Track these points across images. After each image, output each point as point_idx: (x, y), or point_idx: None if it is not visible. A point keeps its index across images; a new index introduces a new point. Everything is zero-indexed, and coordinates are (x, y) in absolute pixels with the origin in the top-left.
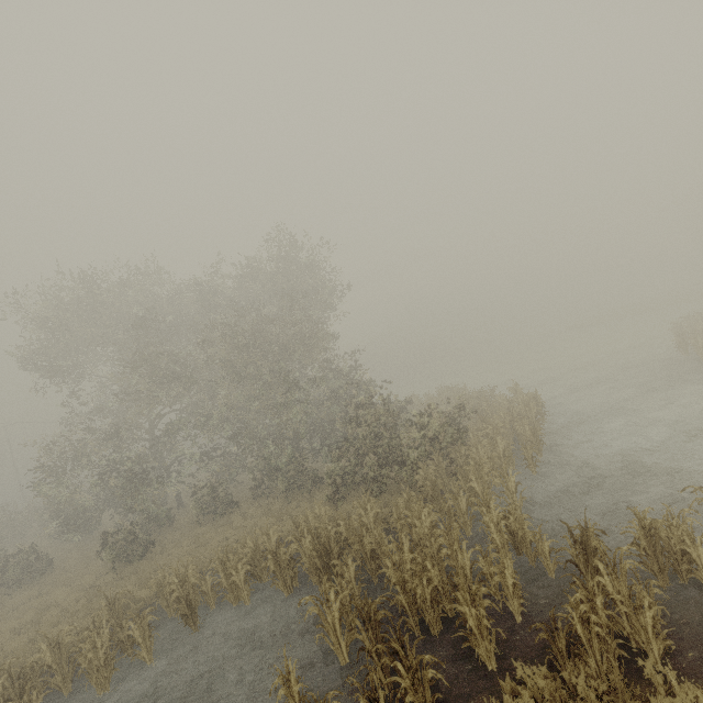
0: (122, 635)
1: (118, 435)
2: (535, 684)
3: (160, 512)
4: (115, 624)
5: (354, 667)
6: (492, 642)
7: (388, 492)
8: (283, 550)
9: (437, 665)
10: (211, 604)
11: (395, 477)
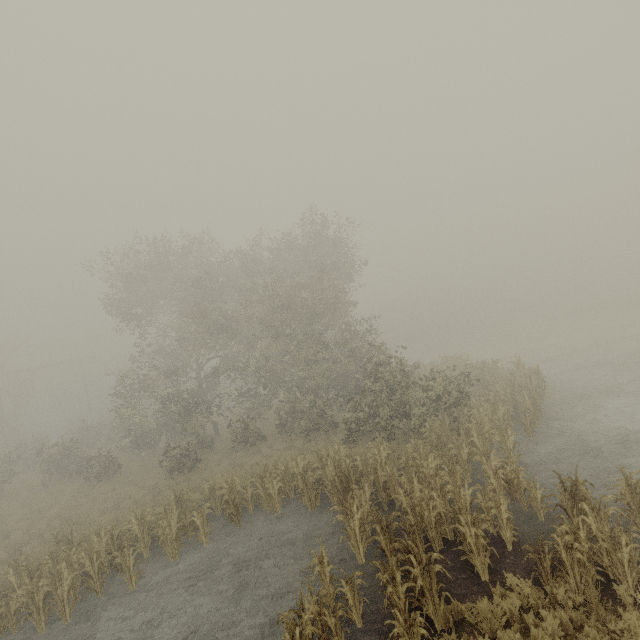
0: (185, 521)
1: (176, 372)
2: (521, 591)
3: (205, 437)
4: (181, 512)
5: (369, 565)
6: (486, 558)
7: (395, 441)
8: (310, 474)
9: (438, 572)
10: (250, 509)
11: (403, 428)
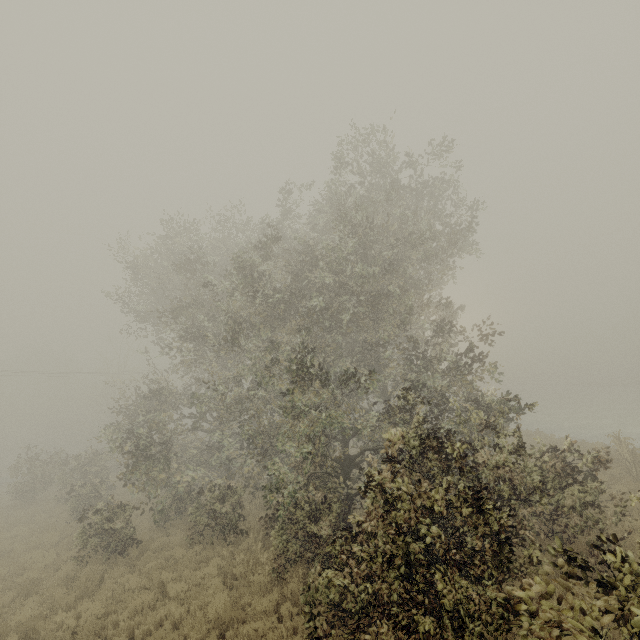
0: None
1: (161, 392)
2: None
3: (160, 502)
4: None
5: None
6: None
7: None
8: None
9: None
10: None
11: None
